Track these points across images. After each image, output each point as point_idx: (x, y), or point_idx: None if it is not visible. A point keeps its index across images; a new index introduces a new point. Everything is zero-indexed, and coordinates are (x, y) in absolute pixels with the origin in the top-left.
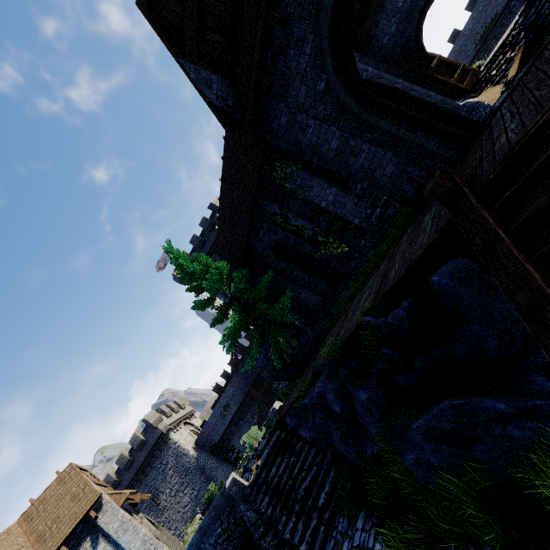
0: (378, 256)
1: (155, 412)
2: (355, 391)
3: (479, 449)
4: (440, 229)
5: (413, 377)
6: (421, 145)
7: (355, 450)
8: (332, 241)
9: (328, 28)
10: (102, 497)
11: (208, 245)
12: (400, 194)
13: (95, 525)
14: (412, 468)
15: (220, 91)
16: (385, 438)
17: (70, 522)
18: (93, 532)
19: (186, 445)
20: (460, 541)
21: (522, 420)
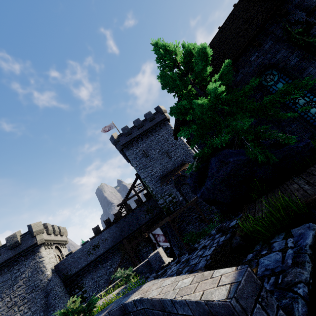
0: None
1: (41, 224)
2: None
3: None
4: None
5: None
6: None
7: None
8: None
9: None
10: None
11: (144, 128)
12: None
13: None
14: None
15: None
16: None
17: None
18: None
19: (47, 263)
20: None
21: None
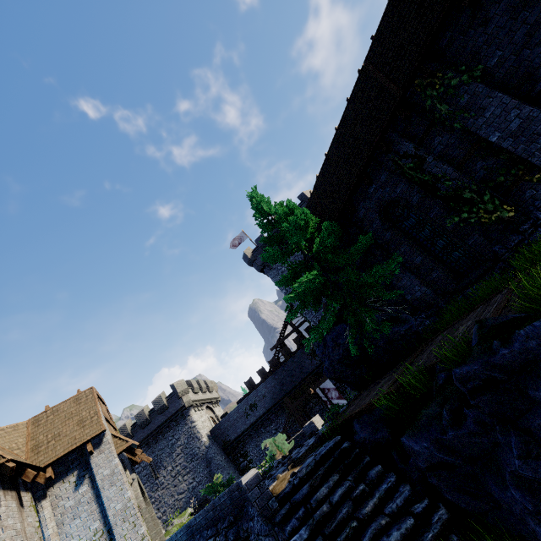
0: None
1: (185, 383)
2: None
3: None
4: None
5: None
6: None
7: None
8: (487, 198)
9: None
10: (105, 434)
11: None
12: None
13: (87, 461)
14: None
15: None
16: None
17: (66, 444)
18: (82, 467)
19: (201, 428)
20: None
21: None
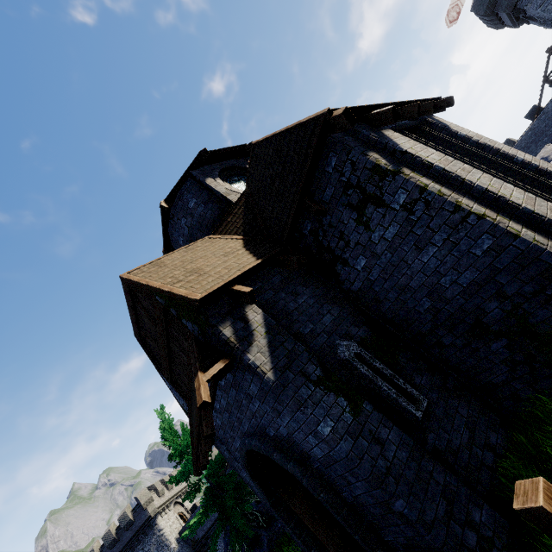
0: None
1: (148, 492)
2: None
3: None
4: None
5: None
6: None
7: None
8: None
9: (245, 459)
10: None
11: None
12: None
13: None
14: None
15: (186, 406)
16: None
17: None
18: None
19: (169, 535)
20: None
21: None
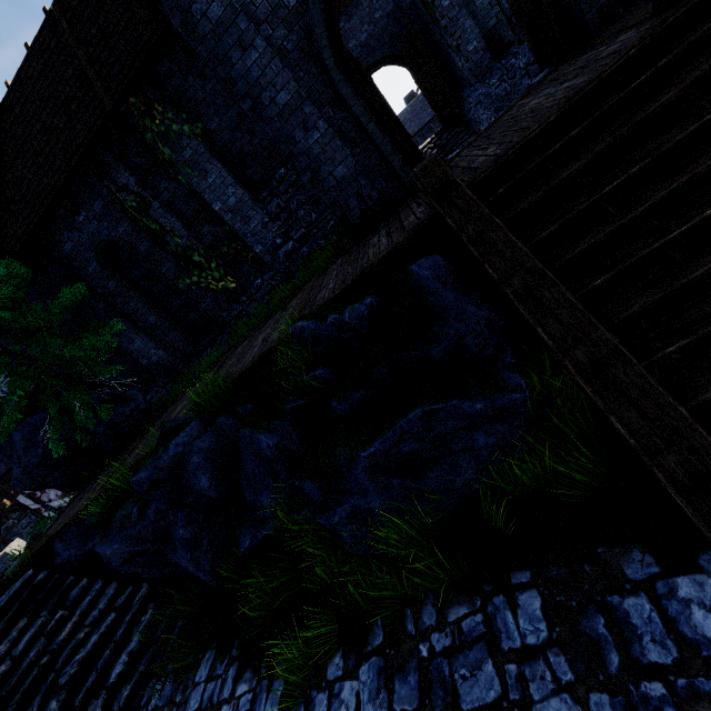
0: (284, 295)
1: None
2: (256, 437)
3: (434, 475)
4: (415, 226)
5: (364, 396)
6: (386, 154)
7: (209, 557)
8: (214, 266)
9: None
10: None
11: None
12: (343, 210)
13: None
14: (340, 527)
15: None
16: (288, 506)
17: None
18: None
19: None
20: (390, 610)
21: (493, 423)
